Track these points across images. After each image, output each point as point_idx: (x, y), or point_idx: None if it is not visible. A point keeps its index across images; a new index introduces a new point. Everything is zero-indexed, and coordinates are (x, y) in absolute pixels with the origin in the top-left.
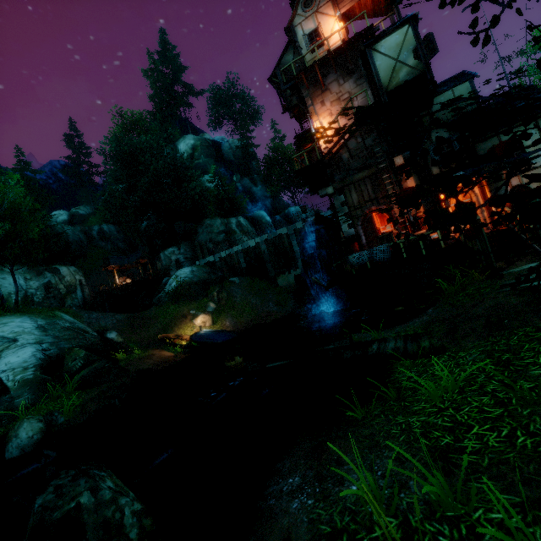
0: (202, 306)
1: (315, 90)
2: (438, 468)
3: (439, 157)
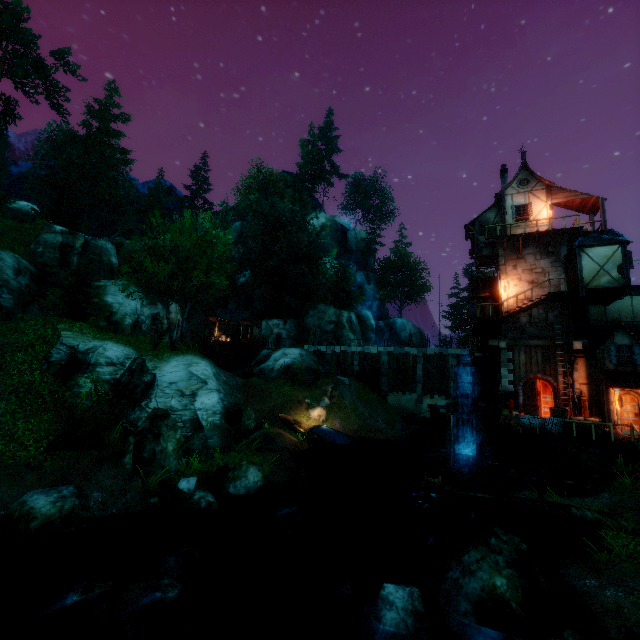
0: (316, 397)
1: (511, 254)
2: None
3: (617, 358)
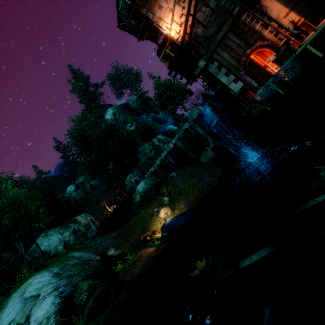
0: (160, 202)
1: (150, 3)
2: None
3: None
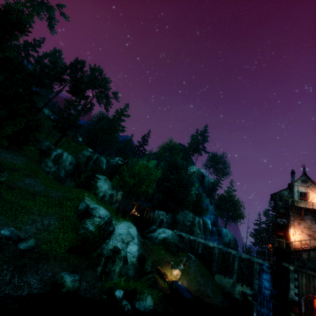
0: (176, 262)
1: (297, 216)
2: None
3: None
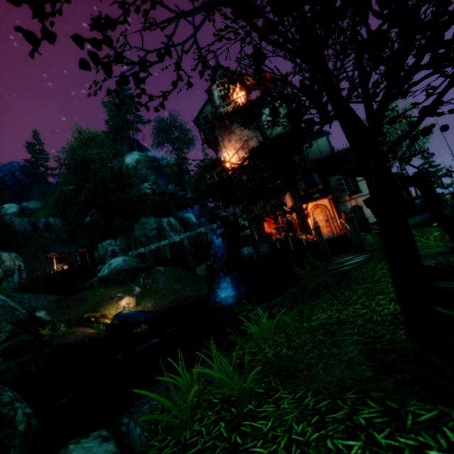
0: (129, 290)
1: (225, 132)
2: (235, 371)
3: (305, 183)
